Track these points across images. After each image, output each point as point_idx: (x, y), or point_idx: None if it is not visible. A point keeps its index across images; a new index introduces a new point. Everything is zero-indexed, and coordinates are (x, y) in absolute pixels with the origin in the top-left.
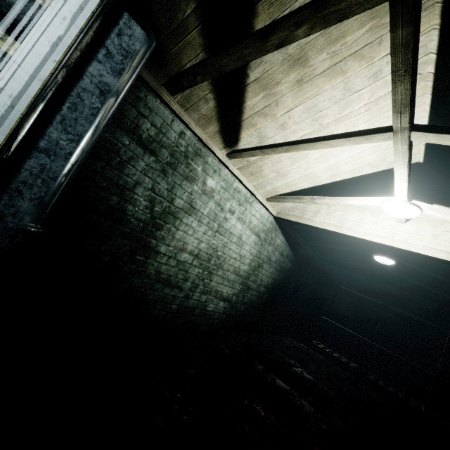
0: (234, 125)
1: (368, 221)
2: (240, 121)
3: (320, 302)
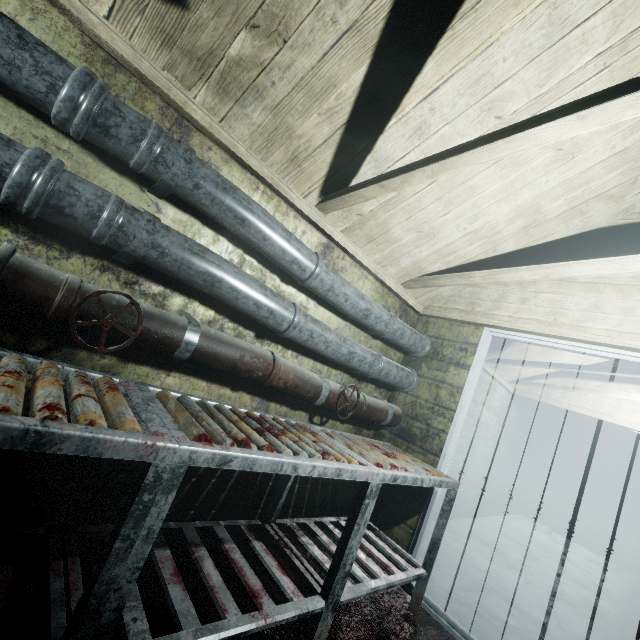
0: (502, 346)
1: (626, 407)
2: (509, 343)
3: (554, 470)
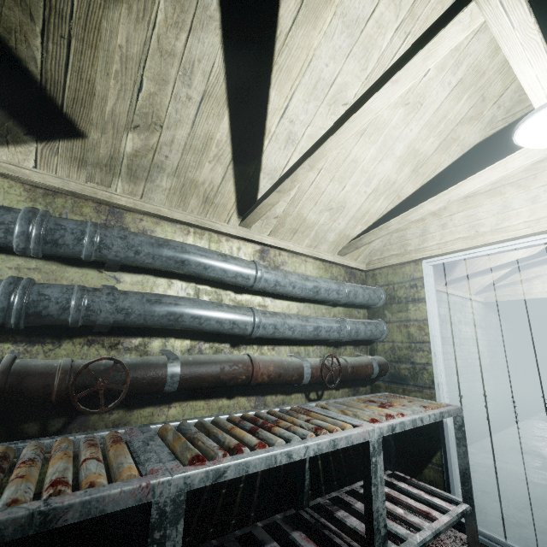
0: (451, 268)
1: None
2: (455, 263)
3: None
